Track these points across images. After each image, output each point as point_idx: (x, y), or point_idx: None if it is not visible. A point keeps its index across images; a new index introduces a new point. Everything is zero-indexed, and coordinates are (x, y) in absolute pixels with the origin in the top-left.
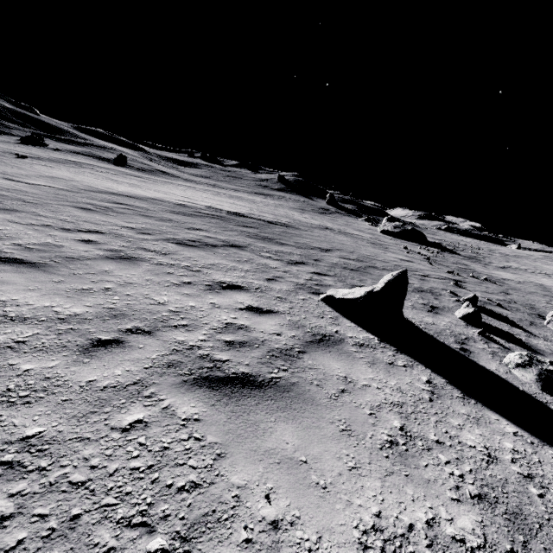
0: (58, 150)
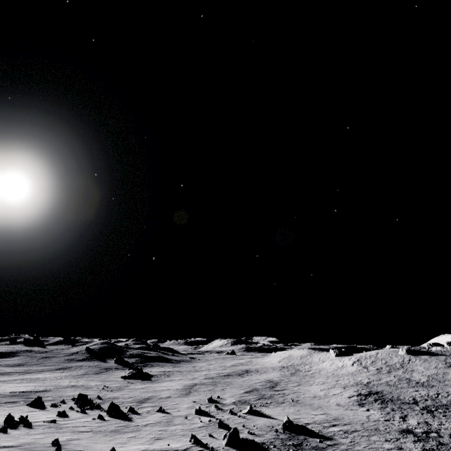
0: None
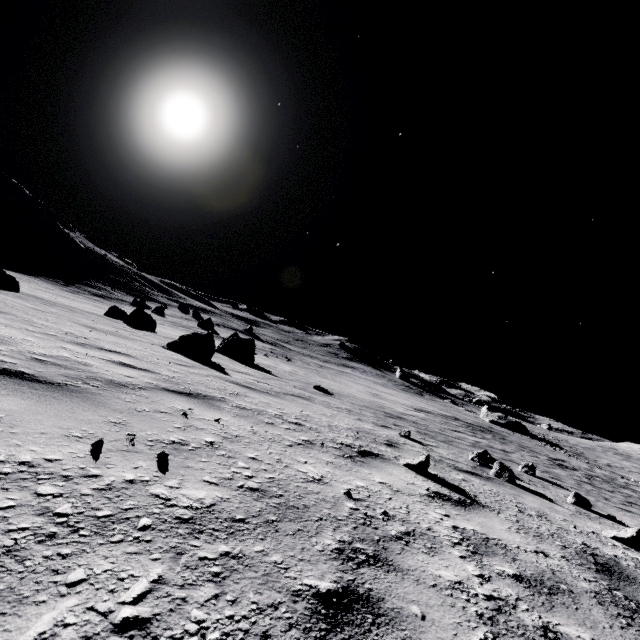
0: (219, 326)
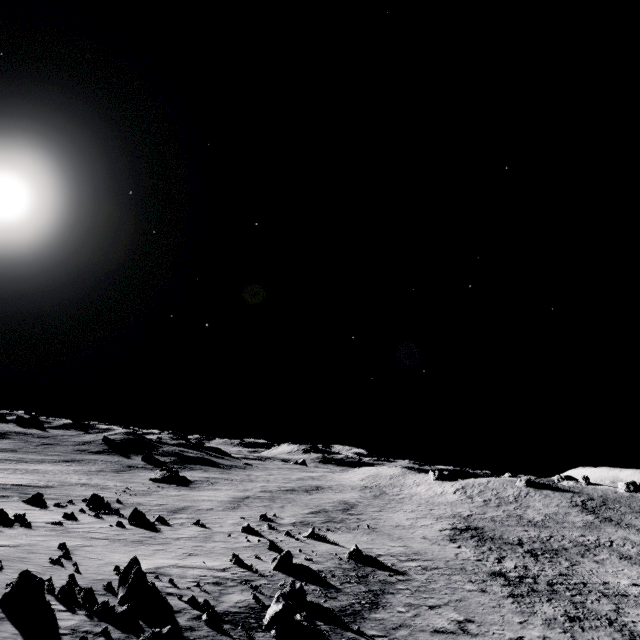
0: None
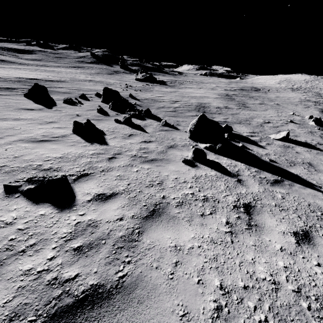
0: None
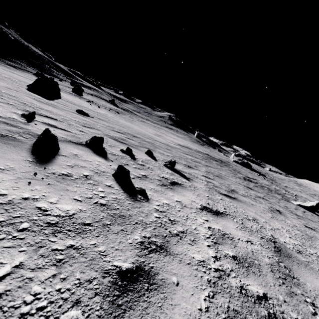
0: (92, 95)
